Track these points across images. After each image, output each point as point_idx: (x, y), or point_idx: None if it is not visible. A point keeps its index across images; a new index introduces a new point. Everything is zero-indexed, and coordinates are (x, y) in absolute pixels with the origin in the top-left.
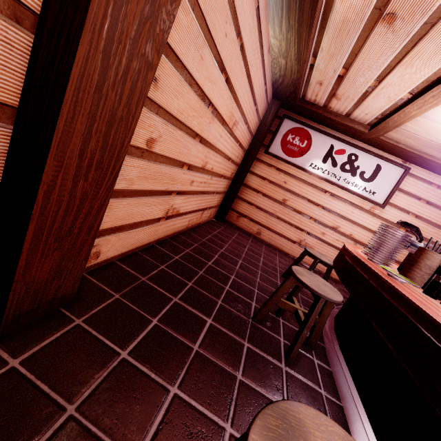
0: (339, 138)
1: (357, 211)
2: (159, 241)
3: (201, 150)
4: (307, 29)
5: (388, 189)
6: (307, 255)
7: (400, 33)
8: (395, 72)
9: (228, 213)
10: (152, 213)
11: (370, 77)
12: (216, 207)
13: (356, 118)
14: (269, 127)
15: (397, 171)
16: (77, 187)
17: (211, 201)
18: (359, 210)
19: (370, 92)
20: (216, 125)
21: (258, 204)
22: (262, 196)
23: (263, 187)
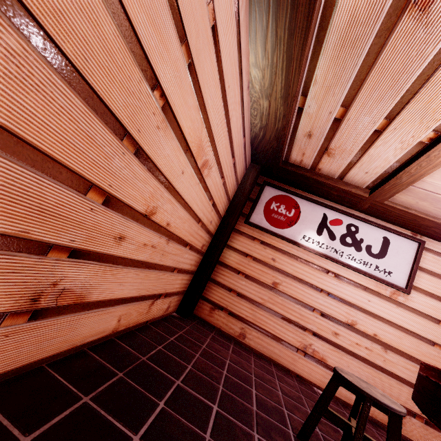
0: (331, 207)
1: (375, 299)
2: (6, 378)
3: (140, 176)
4: (301, 38)
5: (407, 268)
6: (342, 385)
7: (438, 25)
8: (417, 99)
9: (197, 304)
10: None
11: (379, 114)
12: (179, 293)
13: (352, 181)
14: (248, 192)
15: (410, 244)
16: None
17: (170, 283)
18: (377, 297)
19: (375, 138)
20: (173, 143)
21: (240, 289)
22: (244, 278)
23: (245, 266)
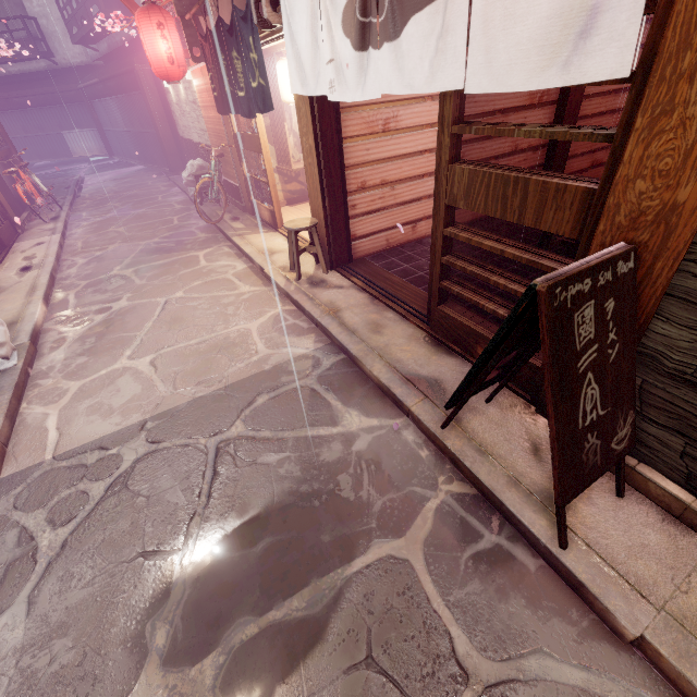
0: None
1: None
2: None
3: (607, 120)
4: None
5: None
6: None
7: None
8: None
9: None
10: (578, 168)
11: None
12: None
13: None
14: None
15: None
16: (556, 159)
17: None
18: None
19: None
20: (617, 98)
21: None
22: None
23: None
